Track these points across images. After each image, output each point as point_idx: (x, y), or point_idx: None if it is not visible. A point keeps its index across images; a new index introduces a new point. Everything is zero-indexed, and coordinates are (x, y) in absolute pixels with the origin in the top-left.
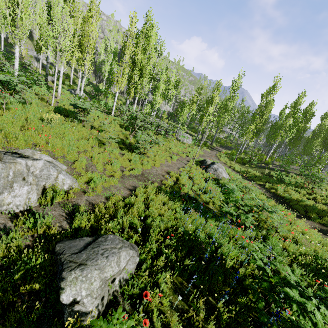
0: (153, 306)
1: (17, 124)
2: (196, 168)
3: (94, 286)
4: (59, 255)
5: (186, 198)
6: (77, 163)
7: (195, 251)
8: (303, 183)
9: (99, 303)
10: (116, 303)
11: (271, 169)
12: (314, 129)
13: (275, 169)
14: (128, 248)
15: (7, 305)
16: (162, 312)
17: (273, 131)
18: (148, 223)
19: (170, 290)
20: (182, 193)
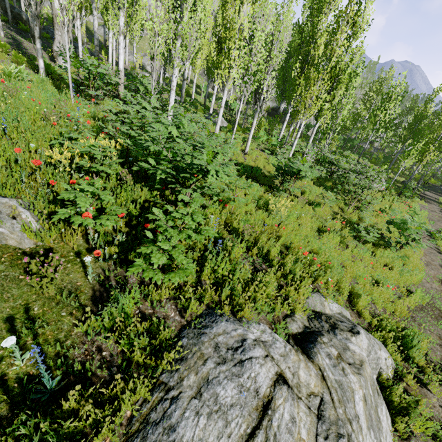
0: None
1: (262, 235)
2: None
3: None
4: None
5: None
6: (356, 301)
7: None
8: None
9: None
10: None
11: None
12: None
13: None
14: None
15: None
16: None
17: None
18: None
19: None
20: None
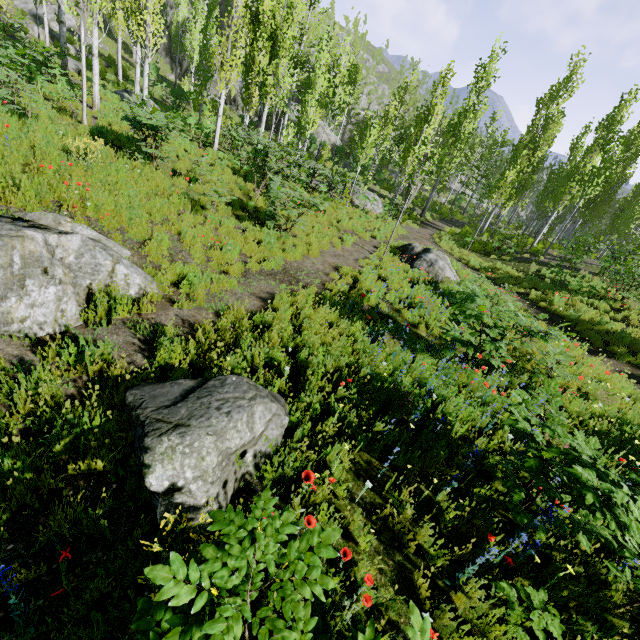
0: (319, 498)
1: (13, 158)
2: (392, 261)
3: (208, 464)
4: (134, 411)
5: (373, 315)
6: (150, 245)
7: (393, 408)
8: (605, 289)
9: (219, 492)
10: (249, 494)
11: (543, 264)
12: None
13: (552, 263)
14: (268, 400)
15: (48, 494)
16: (335, 508)
17: (552, 187)
18: (302, 360)
19: (349, 473)
20: (366, 308)
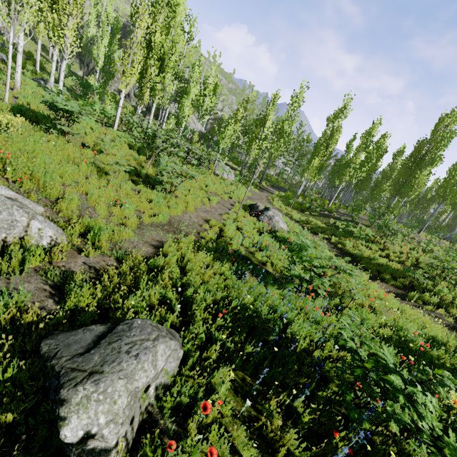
0: (209, 419)
1: None
2: (244, 216)
3: (119, 406)
4: (49, 361)
5: (236, 257)
6: (62, 203)
7: (258, 332)
8: (374, 236)
9: (127, 430)
10: (152, 424)
11: (336, 218)
12: (385, 169)
13: (342, 218)
14: (168, 338)
15: None
16: (222, 426)
17: (337, 169)
18: (188, 296)
19: (230, 391)
20: (230, 251)
